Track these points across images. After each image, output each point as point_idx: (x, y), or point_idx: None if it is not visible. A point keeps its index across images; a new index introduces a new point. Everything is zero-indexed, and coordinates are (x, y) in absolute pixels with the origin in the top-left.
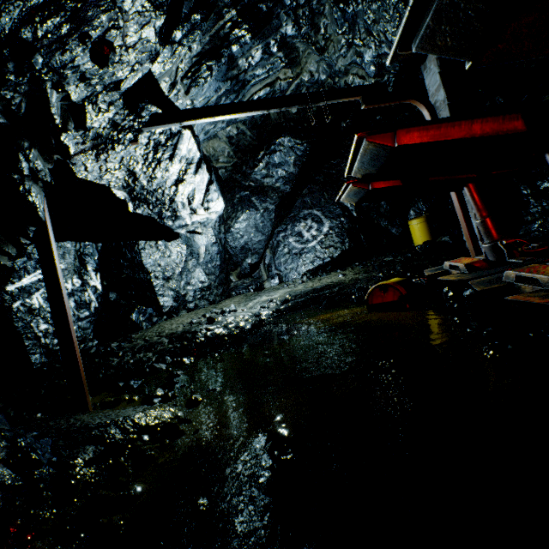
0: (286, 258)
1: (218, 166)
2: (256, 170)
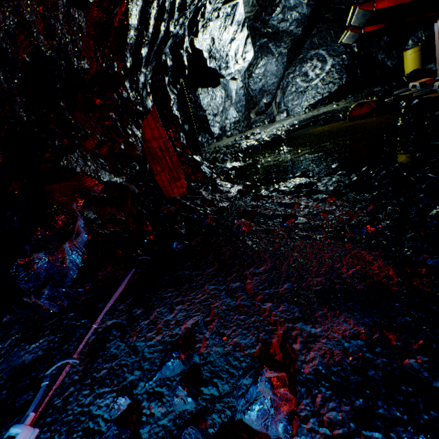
0: (293, 96)
1: None
2: (274, 16)
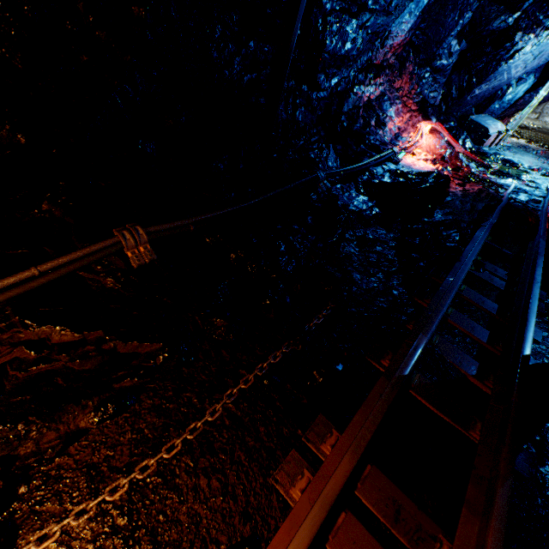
0: None
1: None
2: None
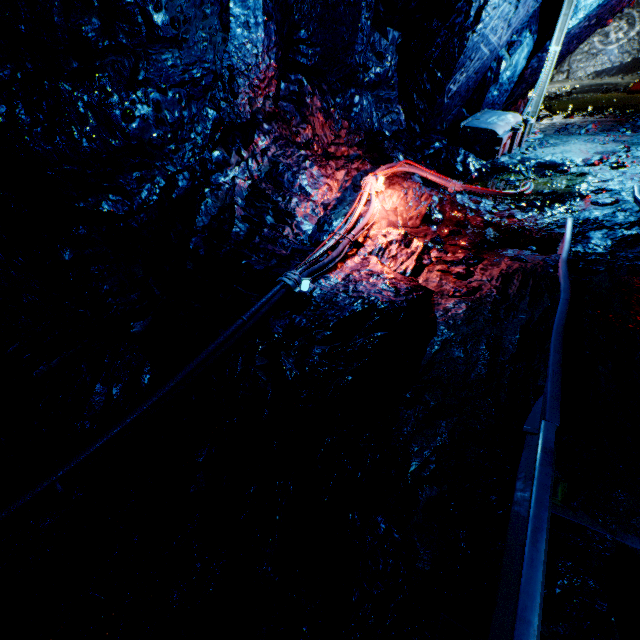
0: (582, 57)
1: None
2: None
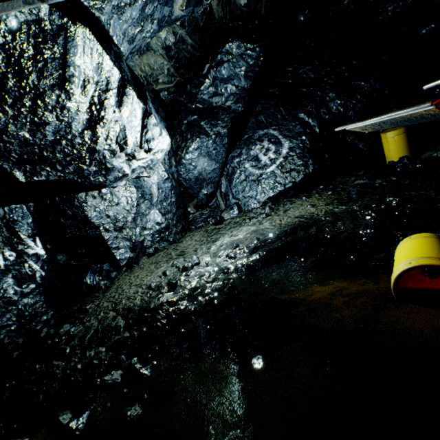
0: (244, 186)
1: (158, 89)
2: (203, 88)
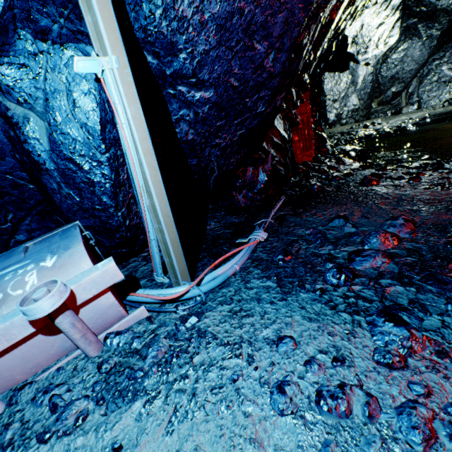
0: (432, 86)
1: None
2: None
